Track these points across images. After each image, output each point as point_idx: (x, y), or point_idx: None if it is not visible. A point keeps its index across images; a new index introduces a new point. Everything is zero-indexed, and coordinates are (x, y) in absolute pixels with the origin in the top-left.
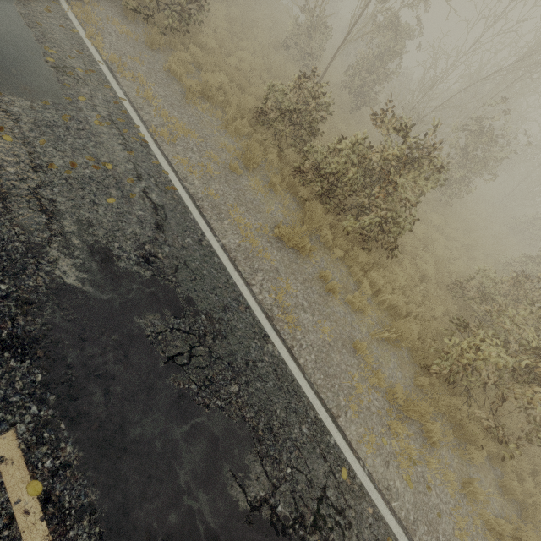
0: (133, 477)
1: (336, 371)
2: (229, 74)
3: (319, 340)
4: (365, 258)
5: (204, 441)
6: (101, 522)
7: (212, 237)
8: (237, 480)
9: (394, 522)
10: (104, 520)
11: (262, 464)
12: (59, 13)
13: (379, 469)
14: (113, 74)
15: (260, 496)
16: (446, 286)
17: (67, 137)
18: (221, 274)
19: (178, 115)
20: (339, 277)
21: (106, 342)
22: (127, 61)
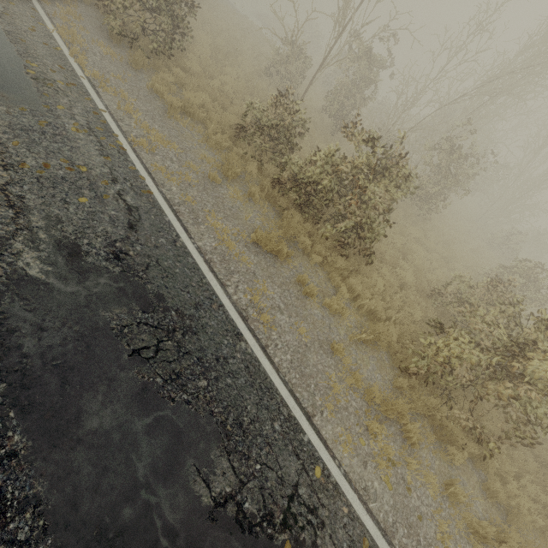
0: (87, 468)
1: (313, 371)
2: (212, 95)
3: (296, 340)
4: (343, 263)
5: (167, 434)
6: (46, 515)
7: (187, 239)
8: (202, 475)
9: (371, 523)
10: (50, 512)
11: (229, 459)
12: (44, 33)
13: (356, 469)
14: (95, 89)
15: (226, 492)
16: (426, 294)
17: (42, 140)
18: (195, 273)
19: (159, 128)
20: (317, 282)
21: (66, 333)
22: (110, 78)
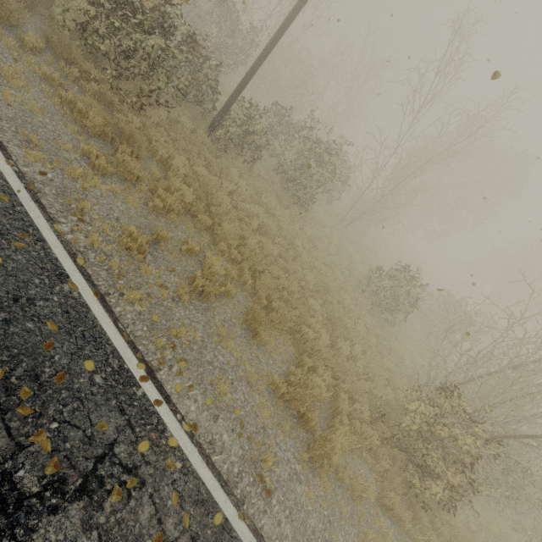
0: None
1: None
2: None
3: None
4: None
5: None
6: None
7: None
8: None
9: None
10: None
11: None
12: None
13: None
14: None
15: None
16: None
17: None
18: None
19: None
20: None
21: None
22: None
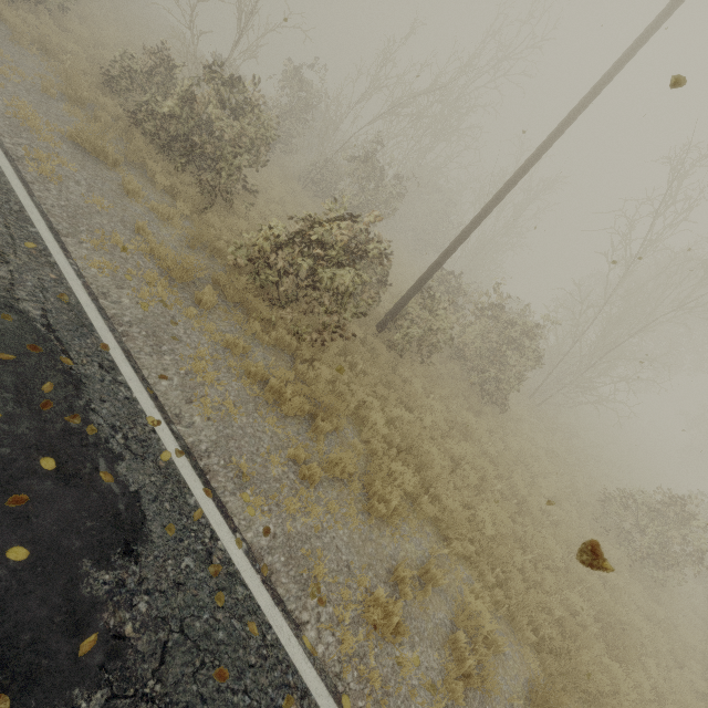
0: None
1: (94, 225)
2: (95, 59)
3: (85, 204)
4: (195, 193)
5: None
6: None
7: None
8: None
9: (86, 298)
10: None
11: None
12: None
13: (102, 282)
14: None
15: None
16: None
17: None
18: None
19: None
20: (156, 199)
21: None
22: None
